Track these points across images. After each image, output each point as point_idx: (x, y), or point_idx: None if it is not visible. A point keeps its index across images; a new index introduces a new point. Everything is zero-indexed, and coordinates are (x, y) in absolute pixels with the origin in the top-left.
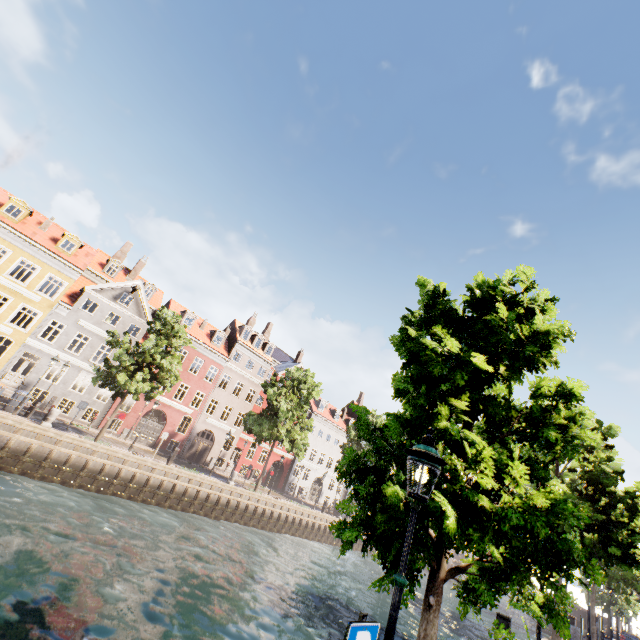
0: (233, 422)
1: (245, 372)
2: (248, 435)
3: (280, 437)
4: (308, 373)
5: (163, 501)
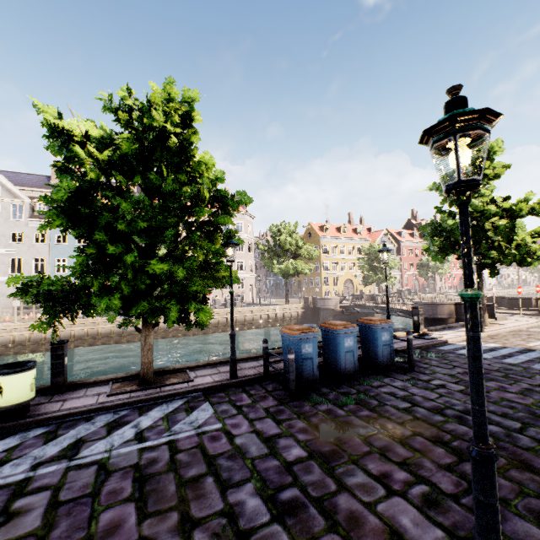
0: None
1: None
2: None
3: None
4: None
5: None
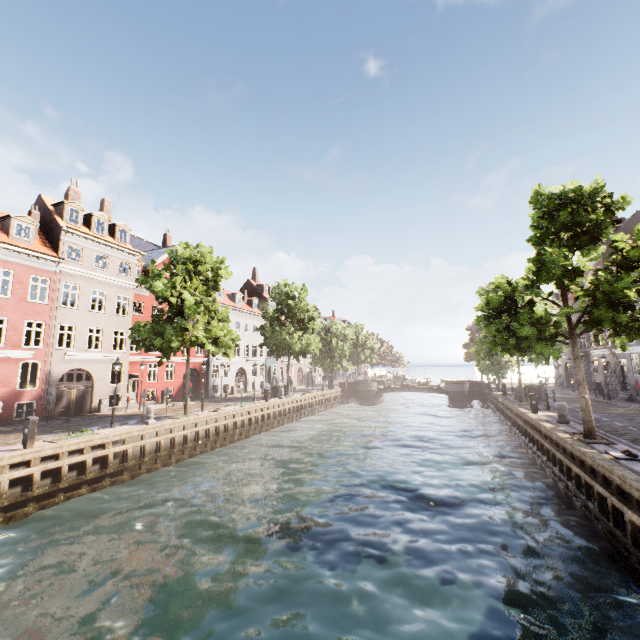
0: (111, 347)
1: (98, 274)
2: (140, 355)
3: (198, 342)
4: (202, 249)
5: (50, 498)
